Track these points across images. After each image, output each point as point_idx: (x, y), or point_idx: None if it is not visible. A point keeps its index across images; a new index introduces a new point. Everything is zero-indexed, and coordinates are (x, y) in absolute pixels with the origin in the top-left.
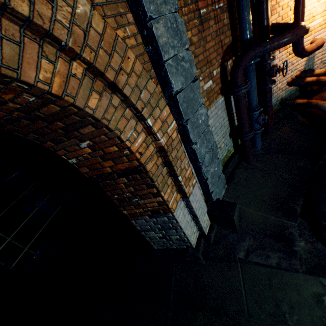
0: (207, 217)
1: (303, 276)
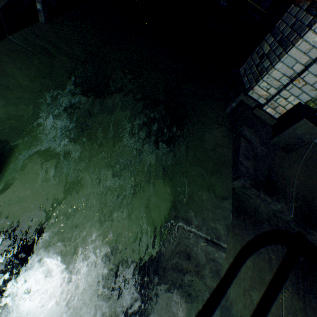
0: (290, 105)
1: (229, 184)
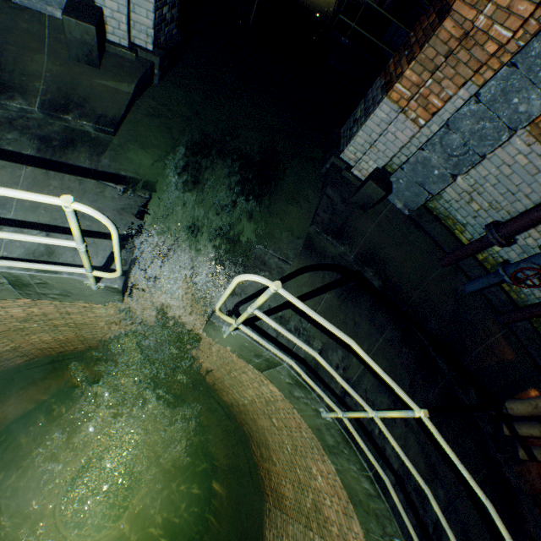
0: (371, 169)
1: (305, 230)
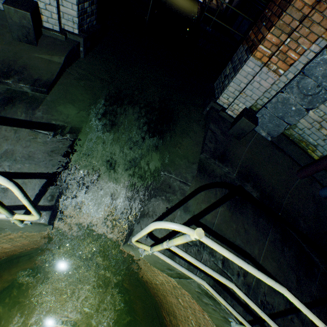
0: (241, 109)
1: (197, 157)
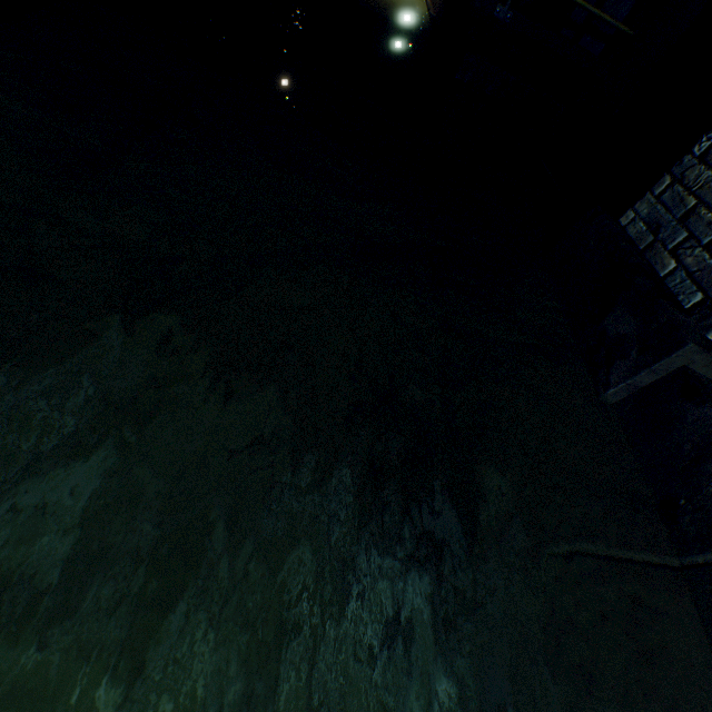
0: None
1: None
